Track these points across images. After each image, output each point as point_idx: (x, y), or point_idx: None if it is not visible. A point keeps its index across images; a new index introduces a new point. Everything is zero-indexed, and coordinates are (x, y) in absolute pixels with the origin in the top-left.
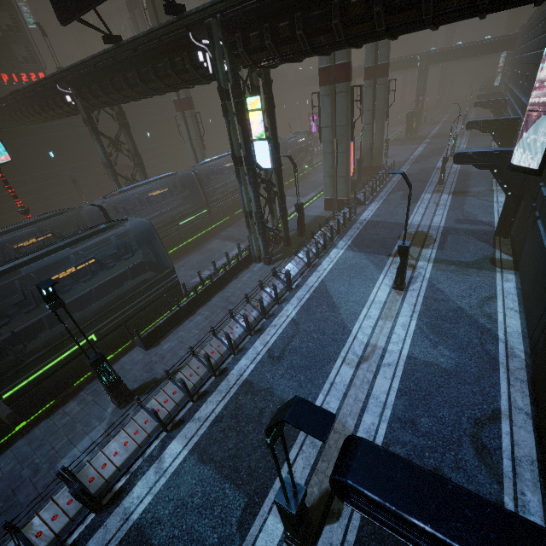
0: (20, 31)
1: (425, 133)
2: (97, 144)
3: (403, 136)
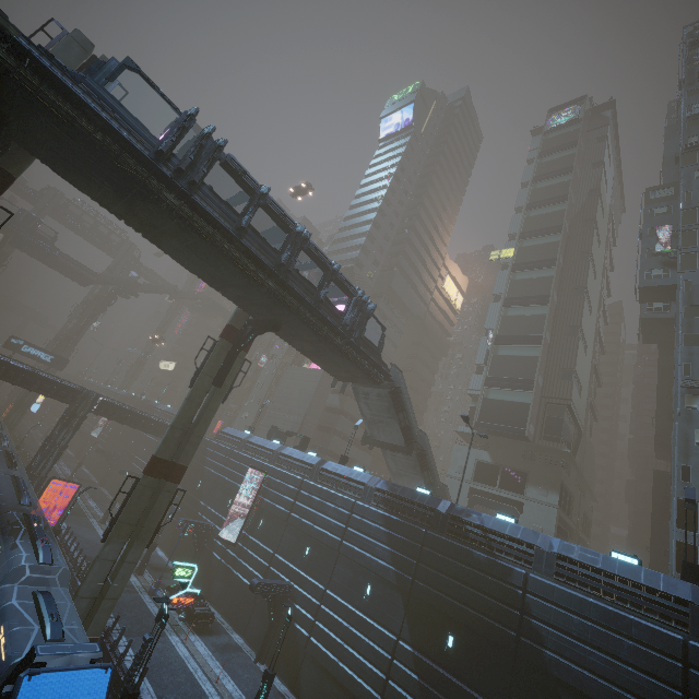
0: None
1: None
2: None
3: None
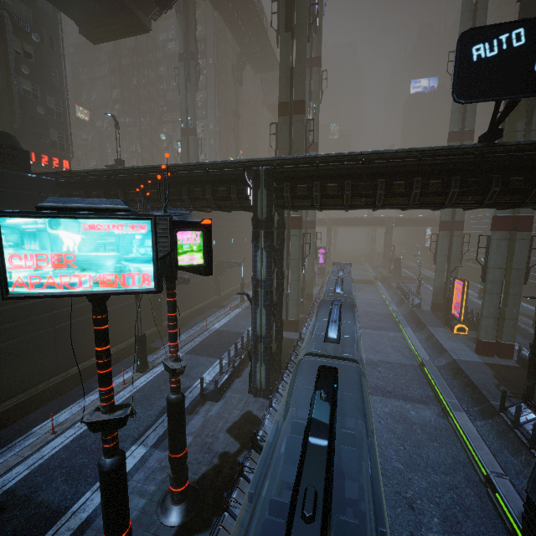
0: (59, 117)
1: (405, 274)
2: (263, 253)
3: (390, 275)
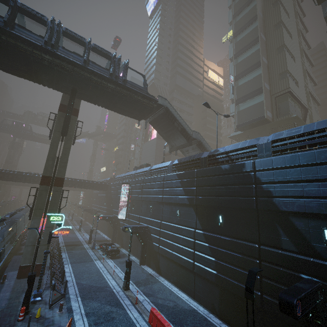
0: None
1: None
2: None
3: None
